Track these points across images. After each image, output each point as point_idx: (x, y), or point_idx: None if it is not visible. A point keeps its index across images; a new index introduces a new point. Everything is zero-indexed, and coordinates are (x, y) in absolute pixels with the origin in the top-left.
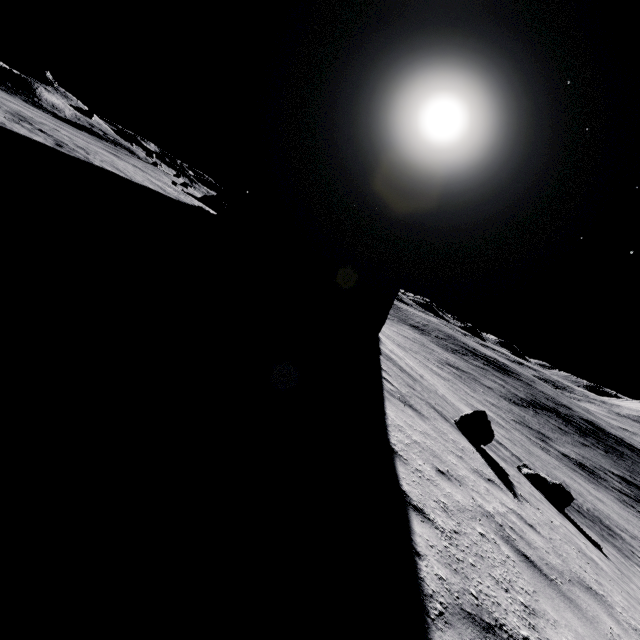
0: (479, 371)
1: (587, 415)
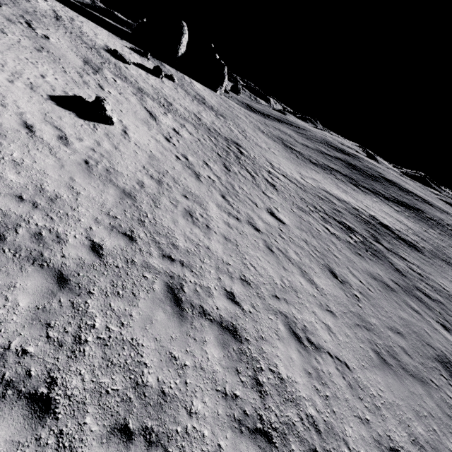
0: (310, 142)
1: (404, 184)
